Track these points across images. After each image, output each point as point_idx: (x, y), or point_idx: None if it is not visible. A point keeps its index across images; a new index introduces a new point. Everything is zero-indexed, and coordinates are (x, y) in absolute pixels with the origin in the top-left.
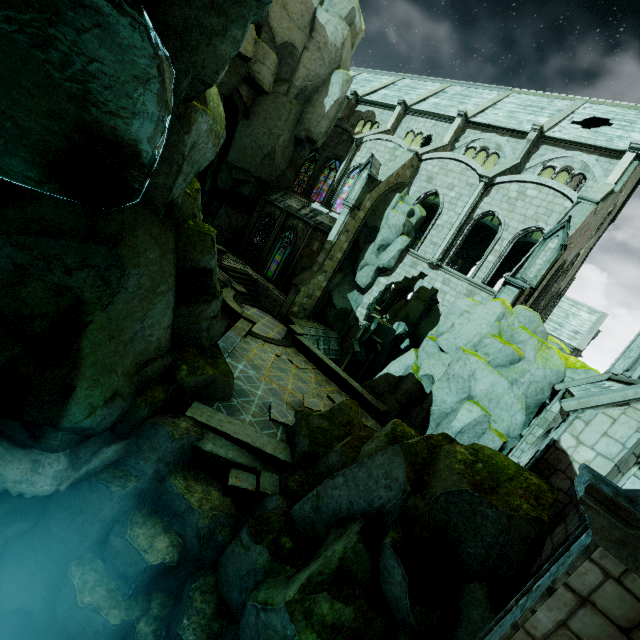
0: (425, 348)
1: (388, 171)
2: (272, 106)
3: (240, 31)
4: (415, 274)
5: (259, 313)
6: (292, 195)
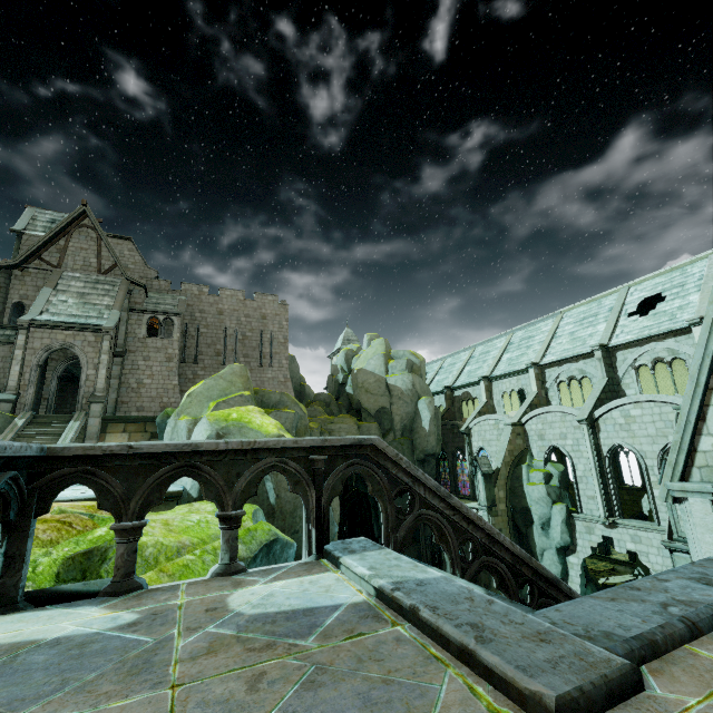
0: None
1: (499, 454)
2: None
3: None
4: (598, 540)
5: None
6: None
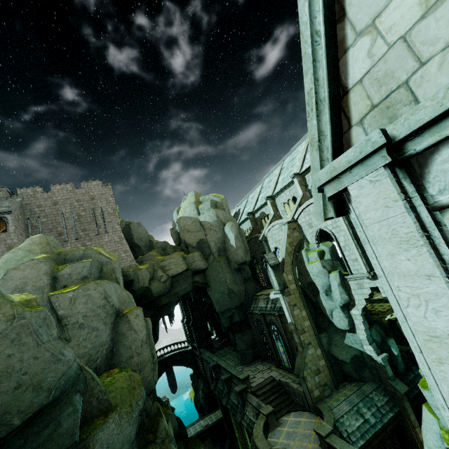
0: (429, 402)
1: (283, 248)
2: (212, 271)
3: (70, 407)
4: (368, 292)
5: (295, 418)
6: (258, 298)
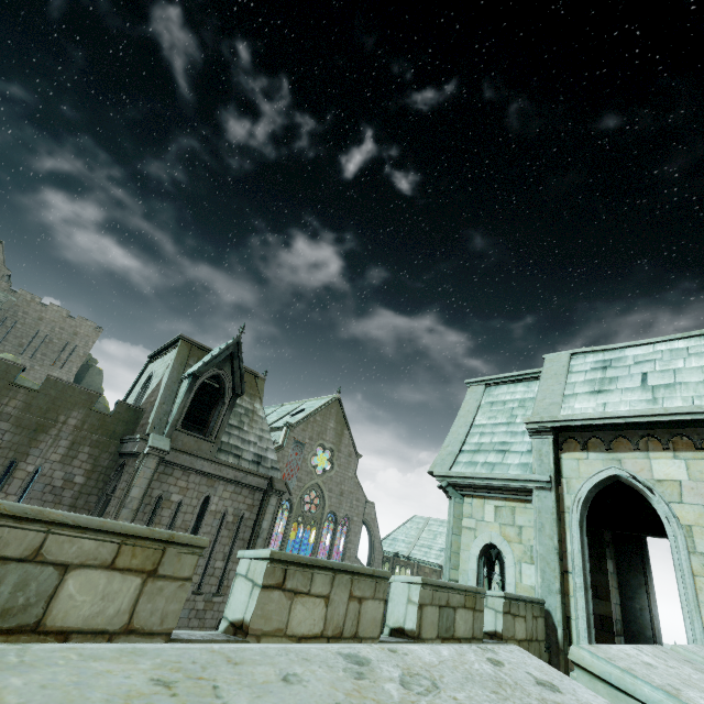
0: None
1: None
2: None
3: None
4: None
5: None
6: None
